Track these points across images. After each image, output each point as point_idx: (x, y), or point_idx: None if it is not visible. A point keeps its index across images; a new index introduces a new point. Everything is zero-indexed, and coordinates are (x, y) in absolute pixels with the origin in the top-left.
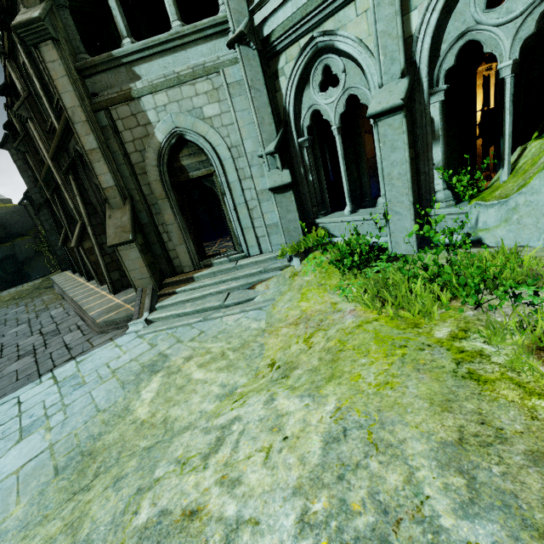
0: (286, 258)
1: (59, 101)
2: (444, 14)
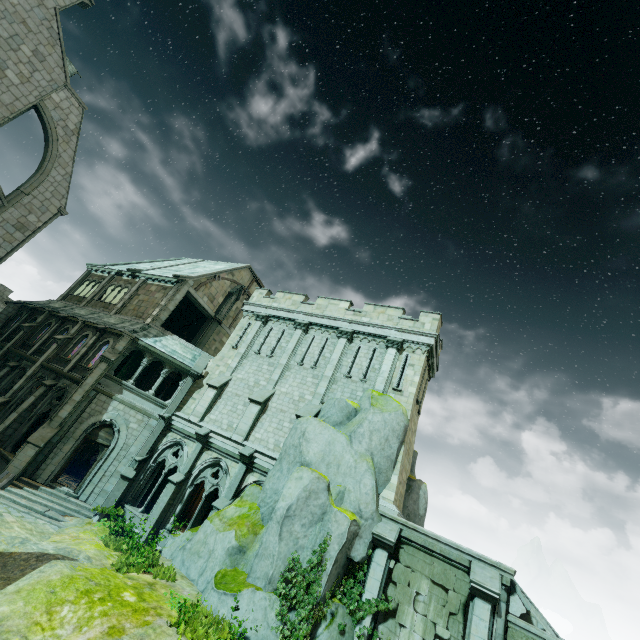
0: (94, 513)
1: (86, 377)
2: (205, 468)
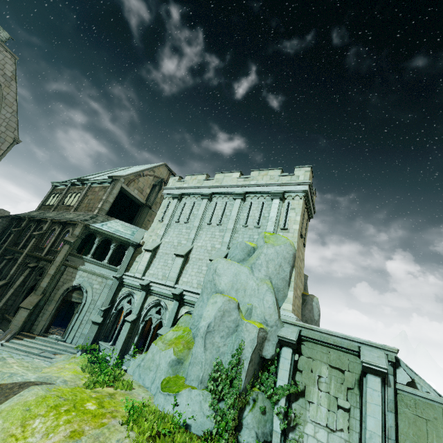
0: (77, 350)
1: (56, 256)
2: (151, 308)
